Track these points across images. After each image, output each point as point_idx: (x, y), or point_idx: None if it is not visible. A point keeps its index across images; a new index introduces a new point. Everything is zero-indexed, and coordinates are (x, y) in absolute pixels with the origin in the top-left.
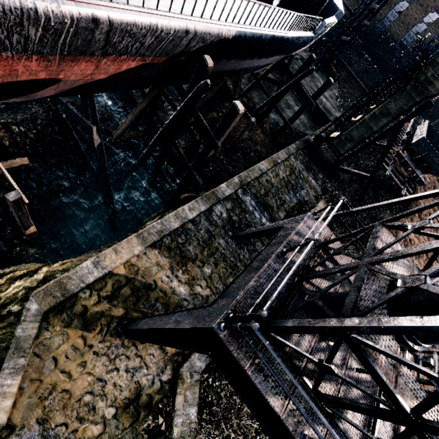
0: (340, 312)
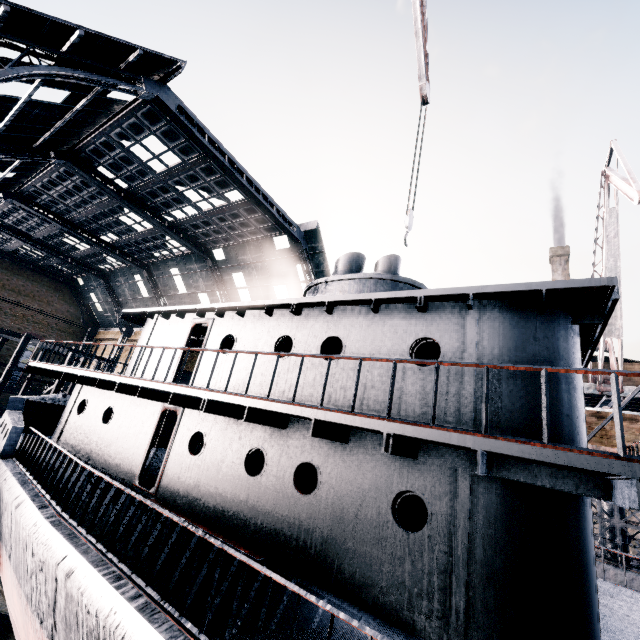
0: (625, 546)
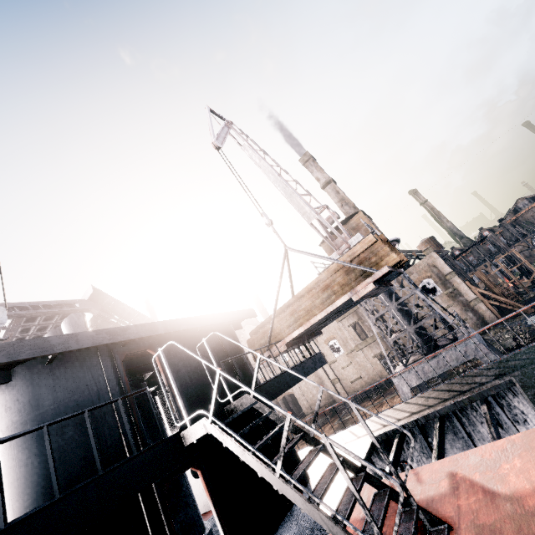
0: (427, 338)
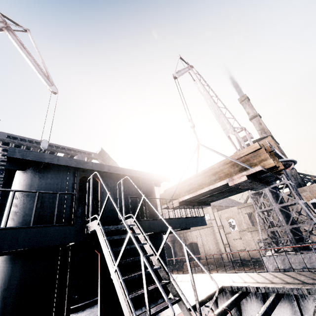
0: (300, 239)
